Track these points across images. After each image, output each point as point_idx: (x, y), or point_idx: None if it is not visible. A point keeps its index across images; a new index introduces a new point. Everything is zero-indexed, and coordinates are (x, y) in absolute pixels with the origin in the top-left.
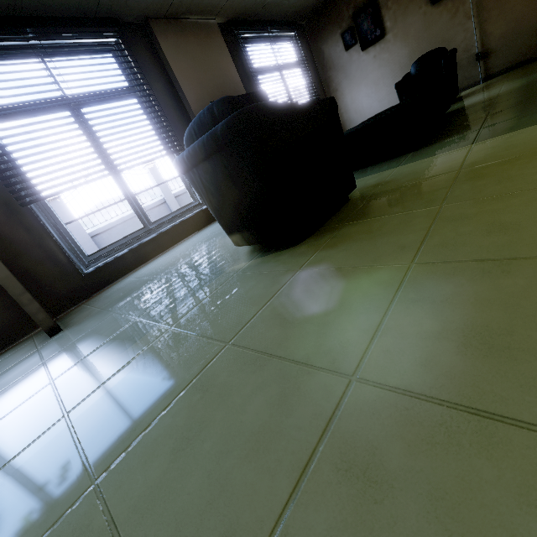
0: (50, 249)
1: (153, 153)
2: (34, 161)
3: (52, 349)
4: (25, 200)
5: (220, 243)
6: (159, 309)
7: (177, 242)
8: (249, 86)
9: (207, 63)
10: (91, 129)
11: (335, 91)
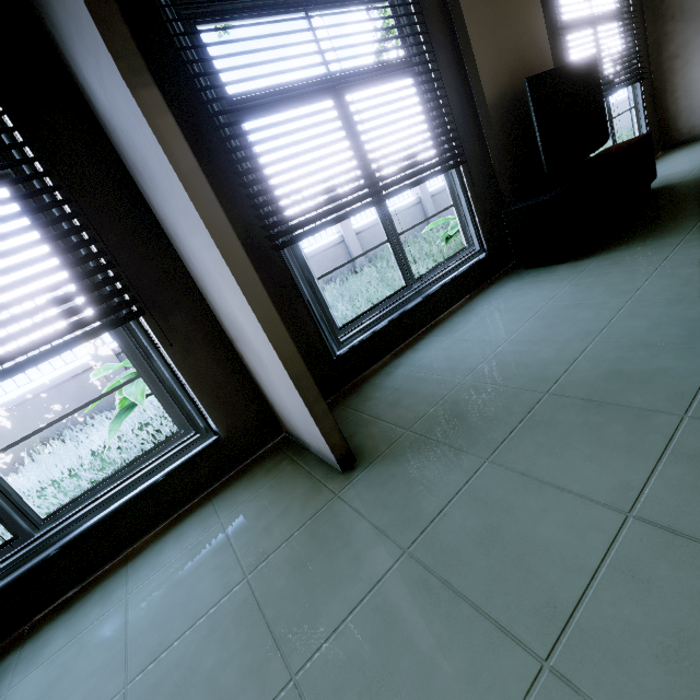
0: (300, 317)
1: (430, 168)
2: (292, 179)
3: (390, 514)
4: (278, 242)
5: (622, 335)
6: (698, 506)
7: (443, 312)
8: (554, 52)
9: (509, 13)
10: (355, 128)
11: (672, 58)
